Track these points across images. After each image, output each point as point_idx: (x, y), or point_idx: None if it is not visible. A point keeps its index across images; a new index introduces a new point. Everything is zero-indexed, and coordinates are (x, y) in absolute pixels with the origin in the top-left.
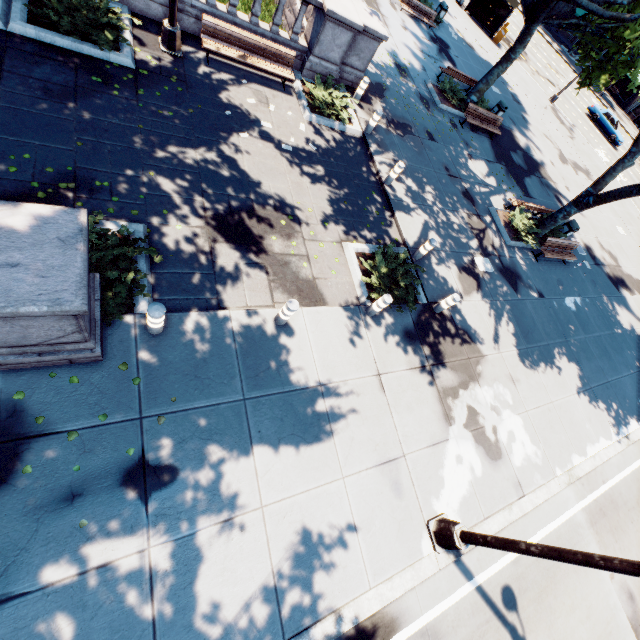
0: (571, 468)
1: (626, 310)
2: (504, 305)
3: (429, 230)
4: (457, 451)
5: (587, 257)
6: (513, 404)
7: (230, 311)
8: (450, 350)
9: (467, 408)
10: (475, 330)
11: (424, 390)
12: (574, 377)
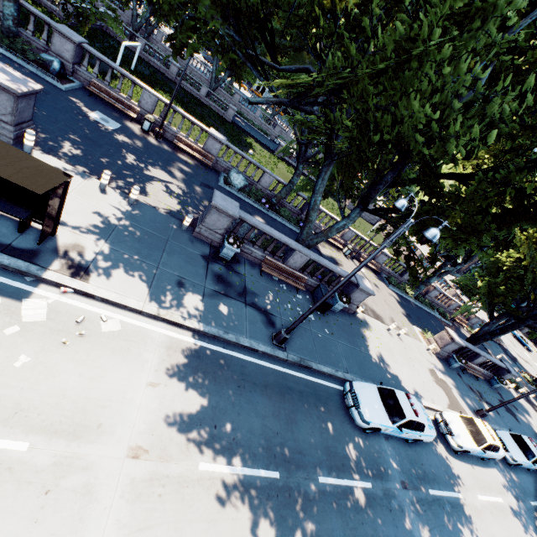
0: None
1: None
2: None
3: None
4: None
5: None
6: None
7: None
8: (536, 409)
9: None
10: None
11: None
12: None
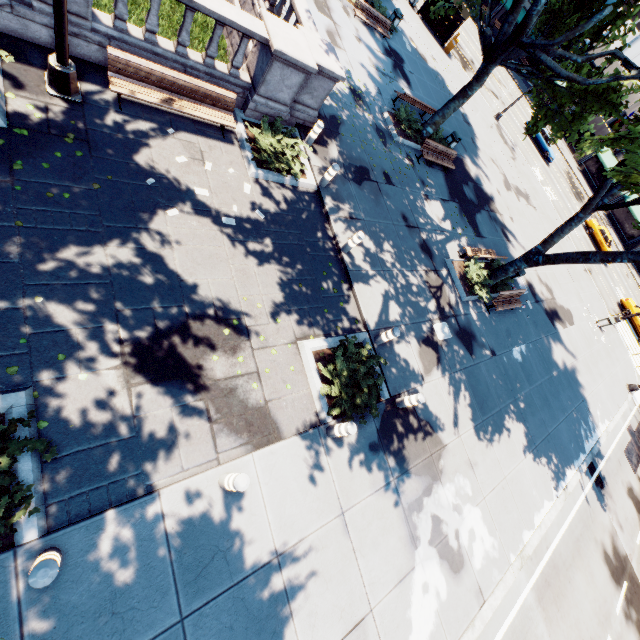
0: (522, 548)
1: (560, 347)
2: (462, 376)
3: (389, 302)
4: (423, 578)
5: (529, 295)
6: (472, 495)
7: (159, 491)
8: (414, 451)
9: (431, 519)
10: (436, 416)
11: (389, 514)
12: (522, 440)
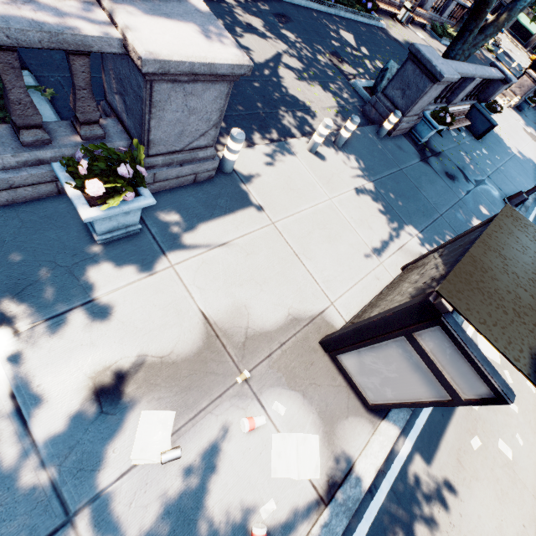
0: None
1: None
2: None
3: None
4: None
5: None
6: None
7: None
8: None
9: None
10: None
11: None
12: None
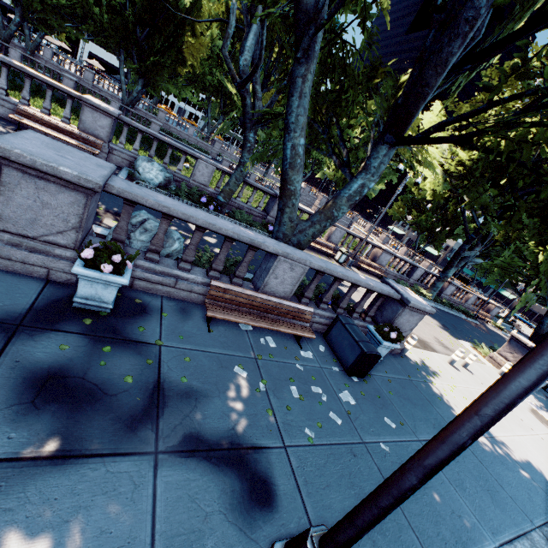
0: None
1: None
2: None
3: None
4: None
5: None
6: None
7: None
8: None
9: None
10: None
11: None
12: None
